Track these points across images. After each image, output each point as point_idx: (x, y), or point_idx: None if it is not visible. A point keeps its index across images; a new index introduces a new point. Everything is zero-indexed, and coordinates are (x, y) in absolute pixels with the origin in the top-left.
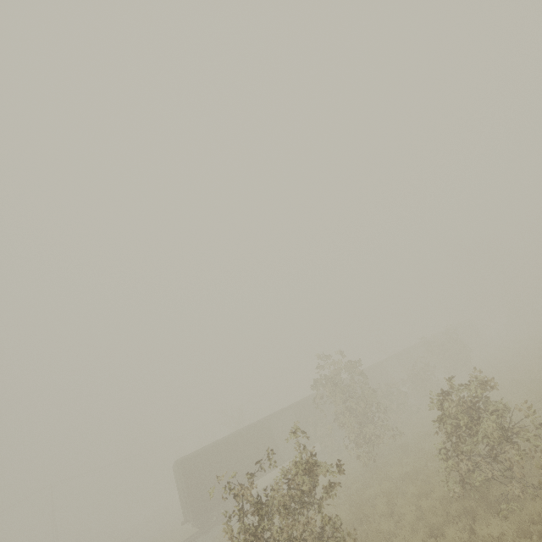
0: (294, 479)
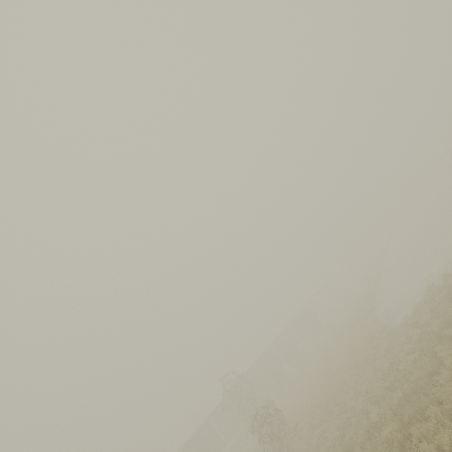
0: None
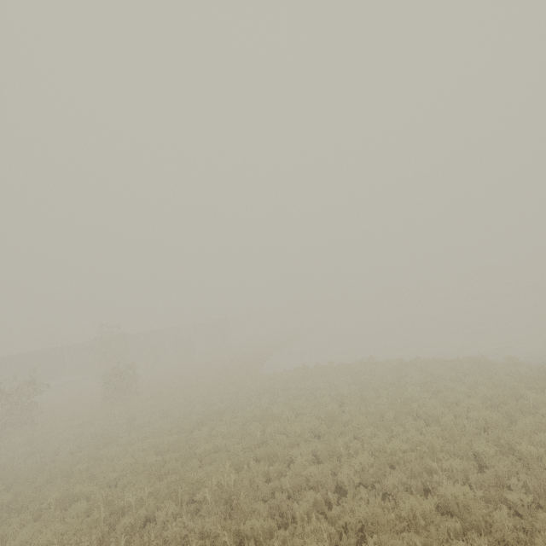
0: (22, 387)
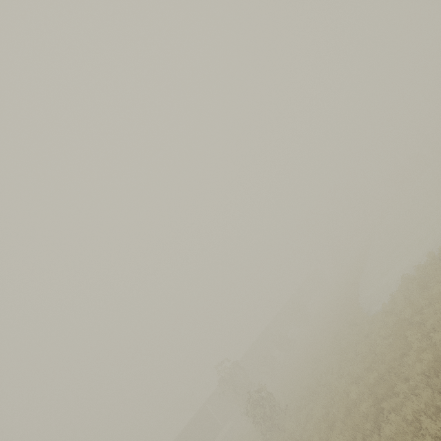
0: None
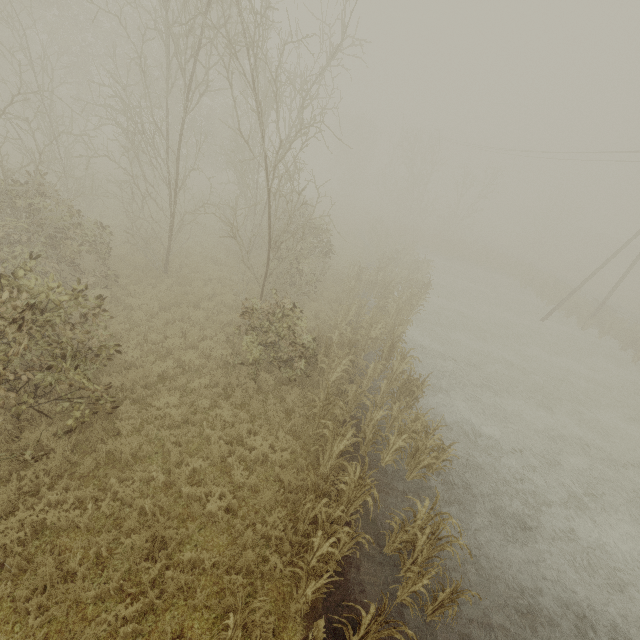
0: None
